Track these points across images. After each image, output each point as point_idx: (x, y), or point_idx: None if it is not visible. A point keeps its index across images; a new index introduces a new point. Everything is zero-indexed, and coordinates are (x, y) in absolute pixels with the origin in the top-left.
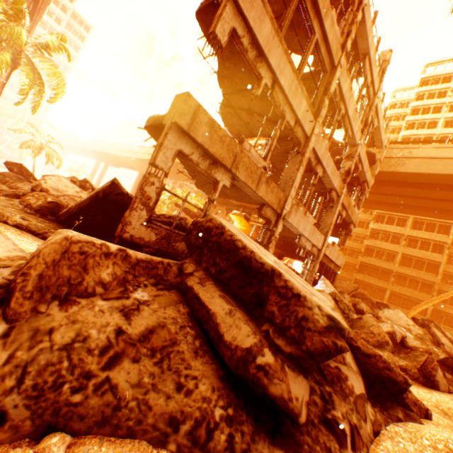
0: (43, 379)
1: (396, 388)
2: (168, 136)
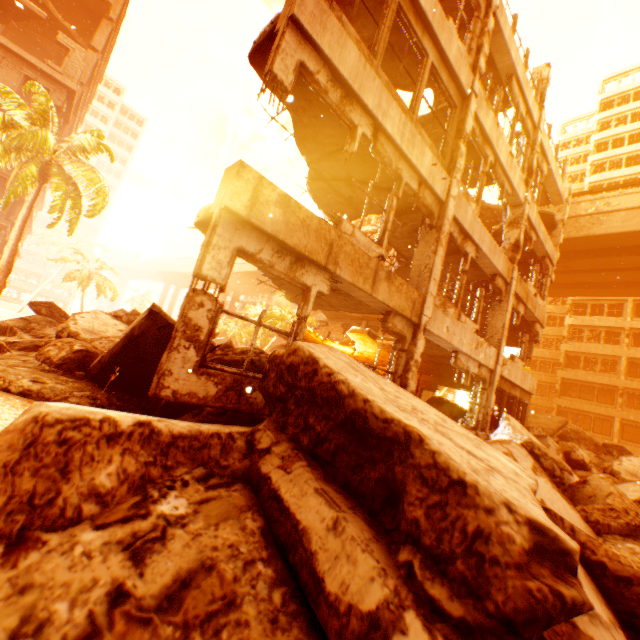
0: None
1: None
2: (218, 230)
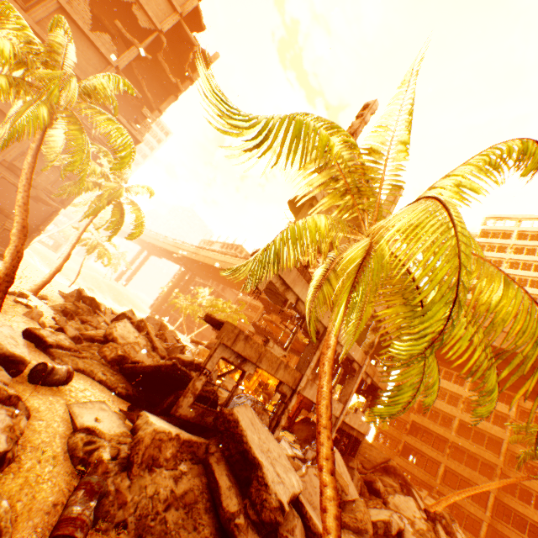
0: (143, 510)
1: None
2: (217, 350)
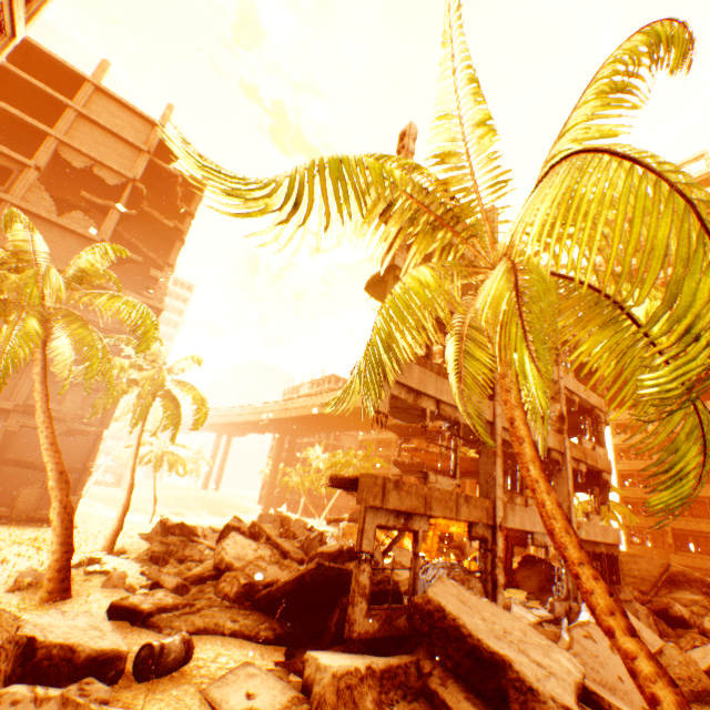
0: None
1: None
2: (366, 519)
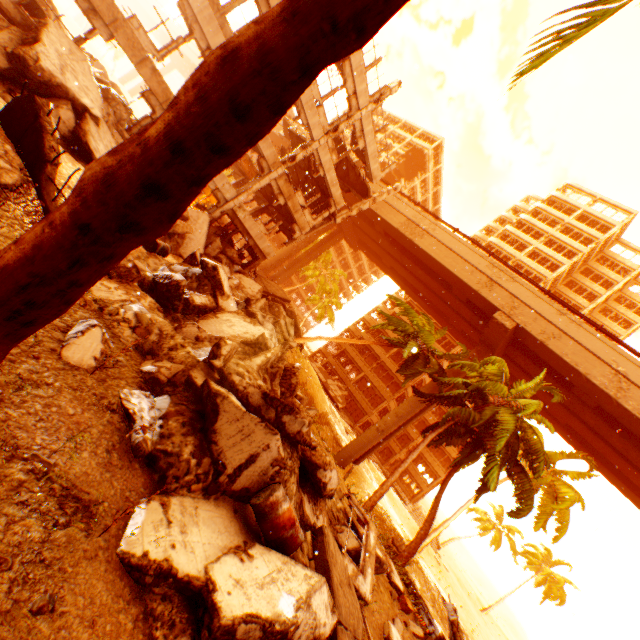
0: None
1: (89, 155)
2: None
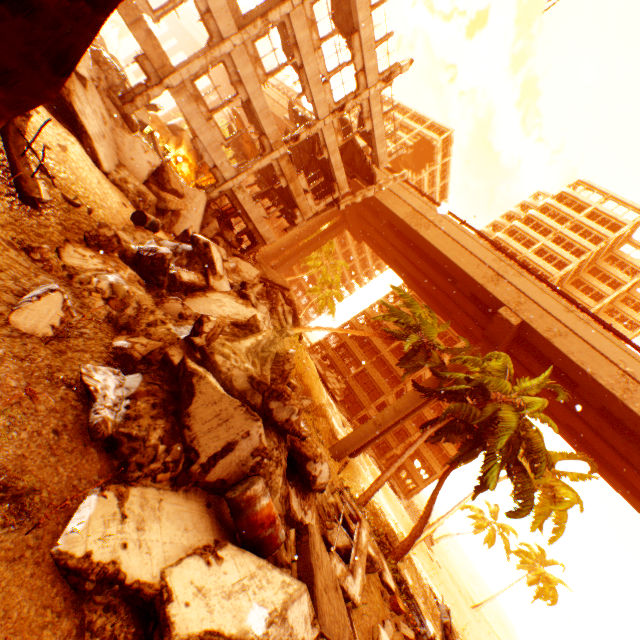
0: None
1: (74, 117)
2: None
